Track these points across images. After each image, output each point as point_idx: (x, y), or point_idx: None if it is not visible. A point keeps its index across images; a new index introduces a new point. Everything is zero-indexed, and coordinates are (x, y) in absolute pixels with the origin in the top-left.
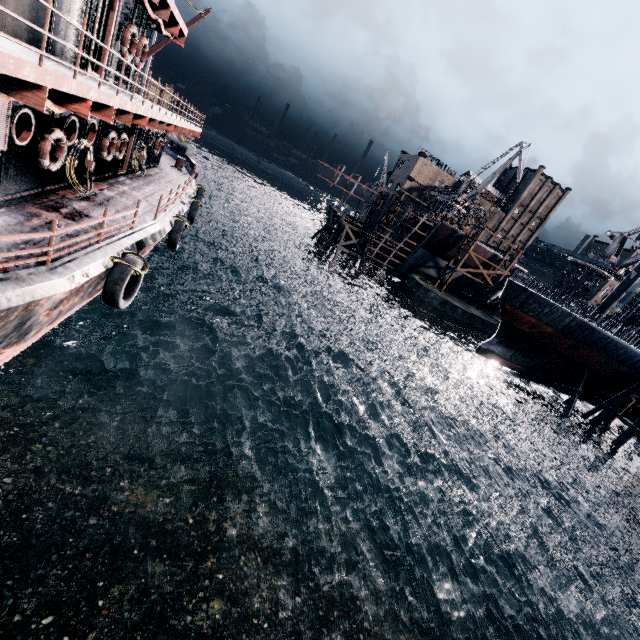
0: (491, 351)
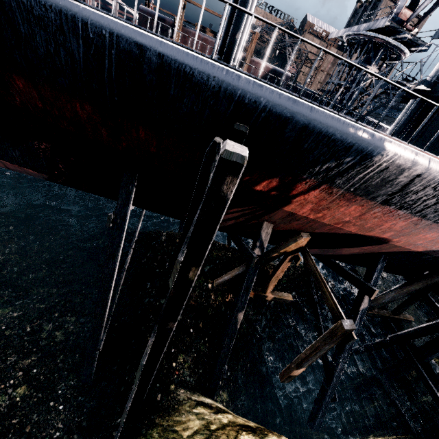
0: None
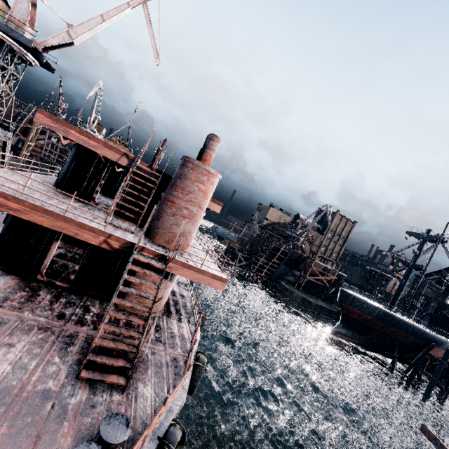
0: (340, 332)
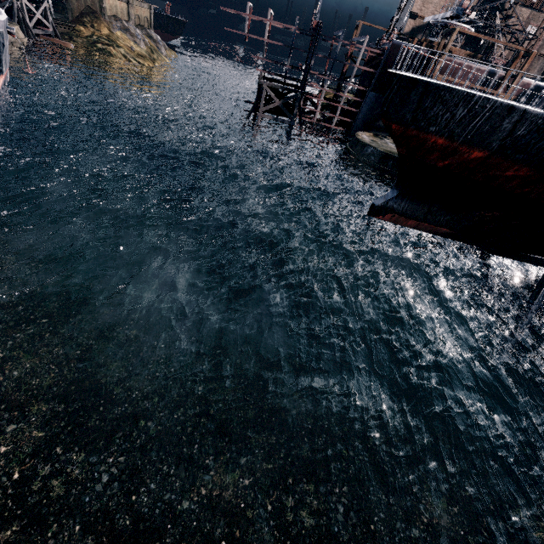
0: (390, 210)
